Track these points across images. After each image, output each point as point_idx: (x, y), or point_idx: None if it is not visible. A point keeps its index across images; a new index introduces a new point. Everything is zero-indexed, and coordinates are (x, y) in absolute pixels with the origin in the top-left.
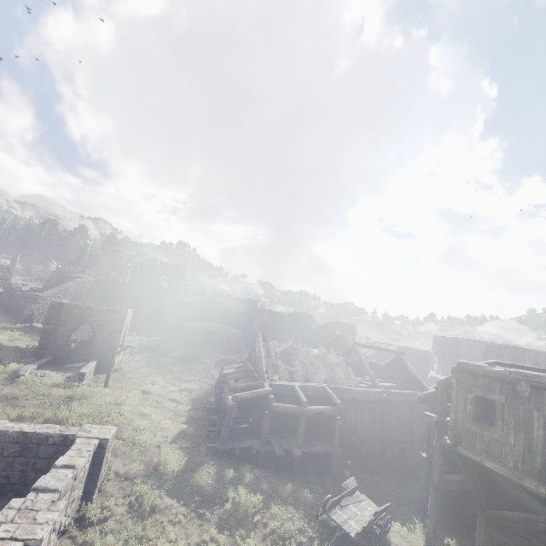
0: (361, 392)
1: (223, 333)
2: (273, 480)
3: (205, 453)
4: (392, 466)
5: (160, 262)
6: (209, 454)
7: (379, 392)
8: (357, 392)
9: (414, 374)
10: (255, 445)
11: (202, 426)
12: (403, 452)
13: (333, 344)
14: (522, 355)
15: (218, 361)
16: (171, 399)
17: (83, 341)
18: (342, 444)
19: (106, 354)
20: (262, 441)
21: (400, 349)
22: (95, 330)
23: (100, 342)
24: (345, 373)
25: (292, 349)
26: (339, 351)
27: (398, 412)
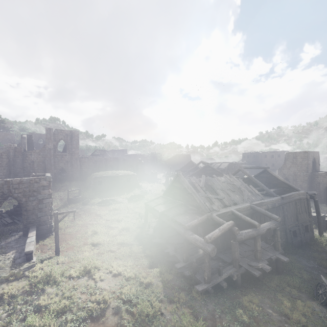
0: (270, 202)
1: (124, 177)
2: (268, 301)
3: (201, 299)
4: (291, 244)
5: (55, 129)
6: (205, 298)
7: (279, 199)
8: (268, 202)
9: (283, 180)
10: (232, 272)
11: (164, 262)
12: (293, 233)
13: (205, 169)
14: (309, 155)
15: (130, 198)
16: (120, 243)
17: (8, 211)
18: (265, 241)
19: (41, 220)
20: (237, 267)
21: (230, 164)
22: (22, 202)
23: (31, 211)
24: (250, 190)
25: (208, 181)
26: (210, 173)
27: (290, 209)
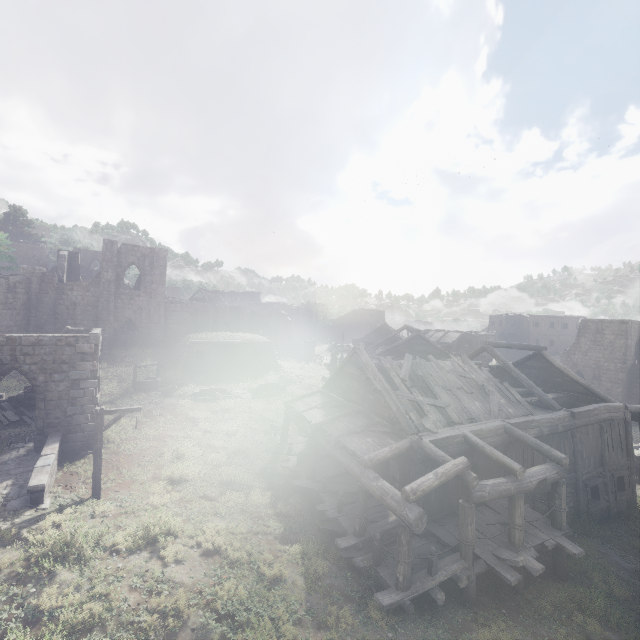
0: (547, 422)
1: (248, 346)
2: None
3: (387, 625)
4: (587, 514)
5: (122, 244)
6: (395, 624)
7: (566, 417)
8: (542, 422)
9: (574, 376)
10: (458, 570)
11: (313, 530)
12: (593, 490)
13: (412, 343)
14: (629, 329)
15: (256, 389)
16: (227, 483)
17: (13, 399)
18: (532, 504)
19: (73, 423)
20: (470, 560)
21: (463, 336)
22: (39, 382)
23: (54, 403)
24: (505, 393)
25: (417, 367)
26: (421, 352)
27: (588, 439)
